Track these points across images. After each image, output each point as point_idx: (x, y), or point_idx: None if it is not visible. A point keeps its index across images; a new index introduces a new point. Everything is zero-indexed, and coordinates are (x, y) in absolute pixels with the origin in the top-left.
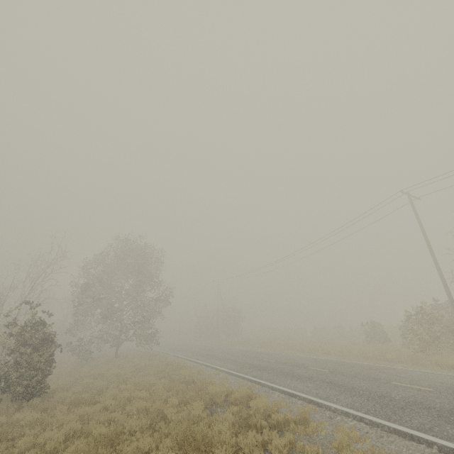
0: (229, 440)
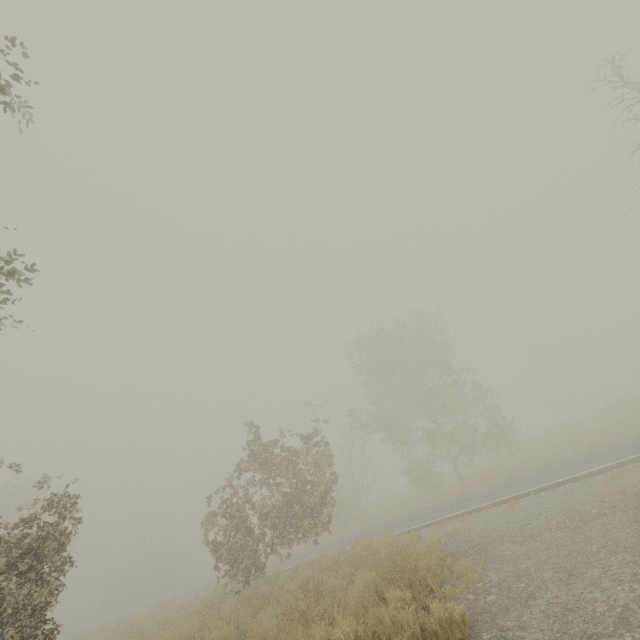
0: (145, 623)
